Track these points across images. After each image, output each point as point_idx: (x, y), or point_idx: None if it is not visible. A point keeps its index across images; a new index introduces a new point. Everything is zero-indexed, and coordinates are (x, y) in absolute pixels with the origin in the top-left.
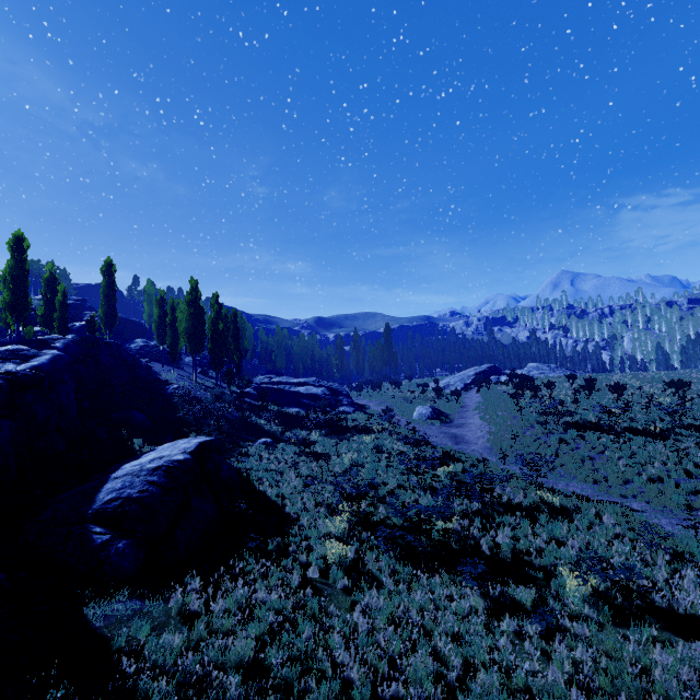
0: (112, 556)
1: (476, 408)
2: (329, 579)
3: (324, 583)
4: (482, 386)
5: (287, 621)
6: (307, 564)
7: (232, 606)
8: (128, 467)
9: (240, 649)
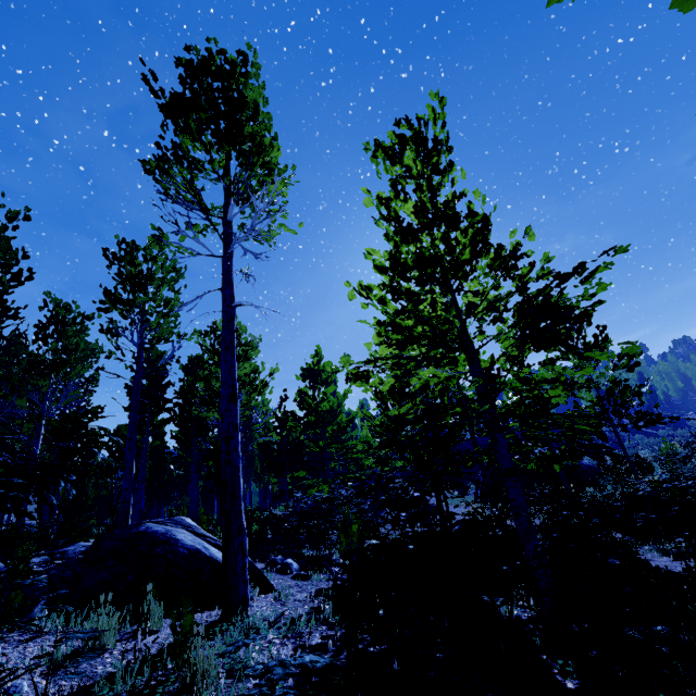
0: None
1: None
2: None
3: None
4: None
5: None
6: None
7: None
8: None
9: None
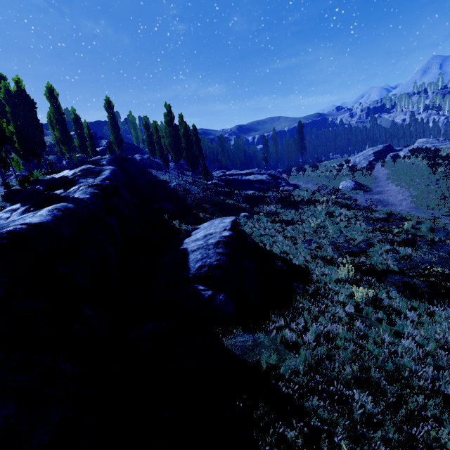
0: (219, 305)
1: (388, 178)
2: (360, 312)
3: (359, 316)
4: (386, 161)
5: (358, 347)
6: (337, 302)
7: (312, 336)
8: (189, 242)
9: (349, 372)
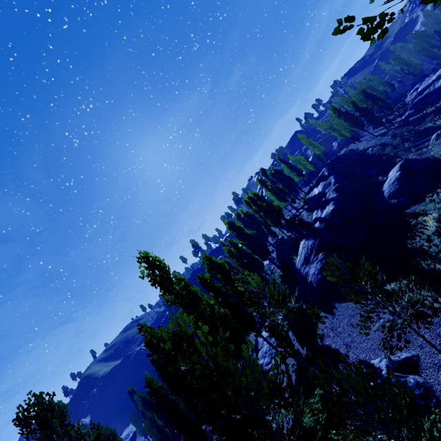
0: (401, 202)
1: None
2: None
3: None
4: None
5: None
6: None
7: None
8: (385, 186)
9: None
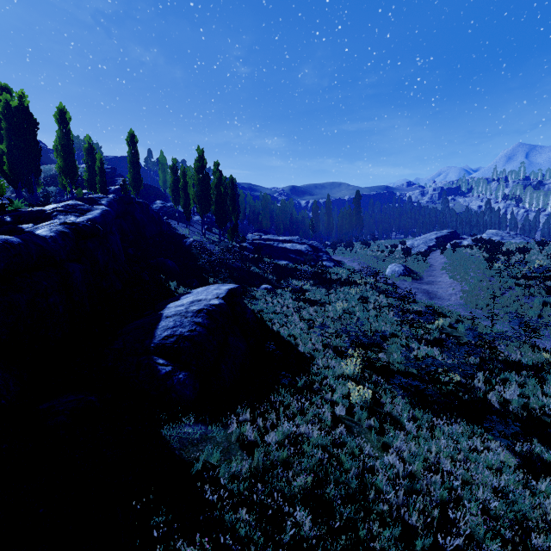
0: (175, 385)
1: (443, 268)
2: (353, 416)
3: (350, 420)
4: (446, 249)
5: (330, 457)
6: (331, 401)
7: (280, 437)
8: (173, 307)
9: (301, 484)
